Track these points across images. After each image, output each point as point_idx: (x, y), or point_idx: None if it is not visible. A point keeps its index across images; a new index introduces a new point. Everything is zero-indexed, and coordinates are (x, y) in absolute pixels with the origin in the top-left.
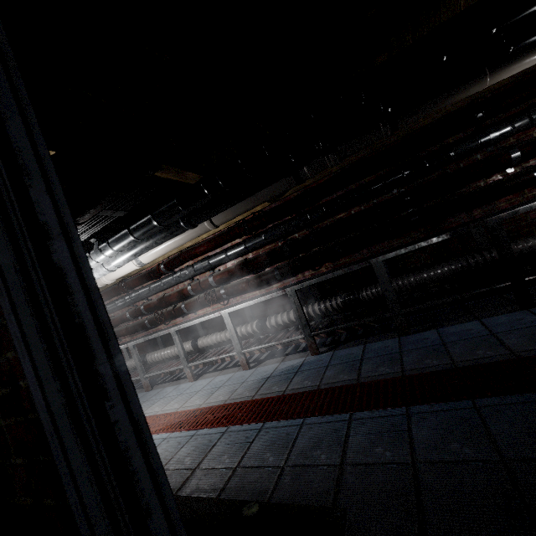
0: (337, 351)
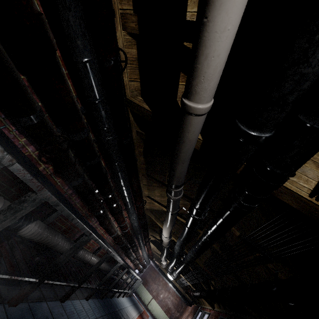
0: None
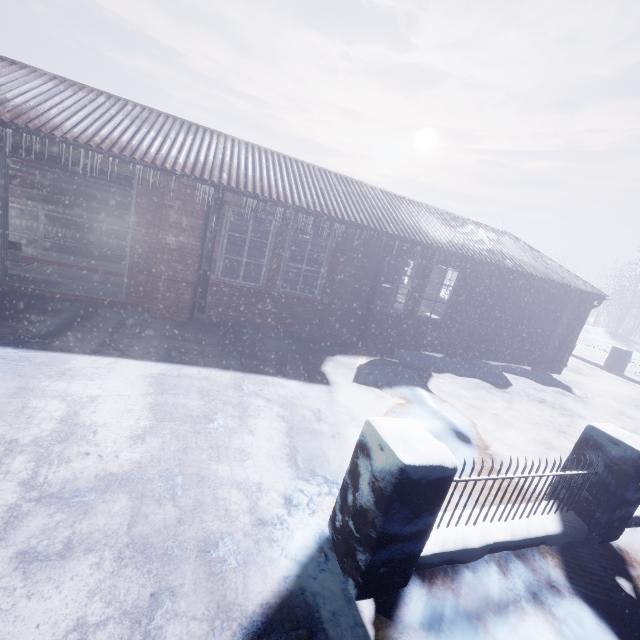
0: (56, 253)
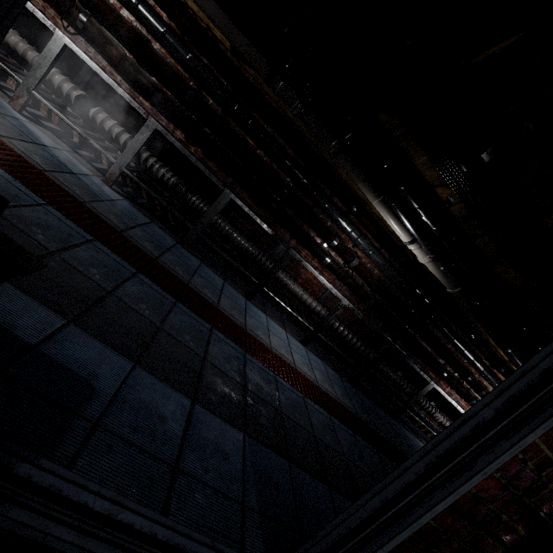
0: (127, 202)
